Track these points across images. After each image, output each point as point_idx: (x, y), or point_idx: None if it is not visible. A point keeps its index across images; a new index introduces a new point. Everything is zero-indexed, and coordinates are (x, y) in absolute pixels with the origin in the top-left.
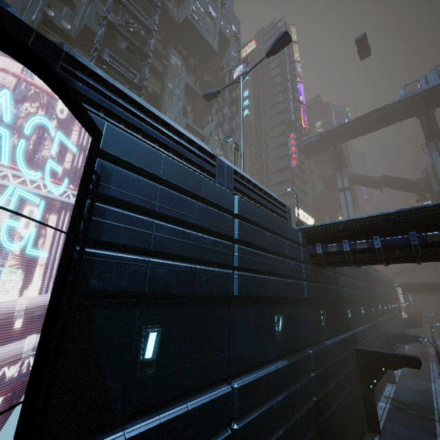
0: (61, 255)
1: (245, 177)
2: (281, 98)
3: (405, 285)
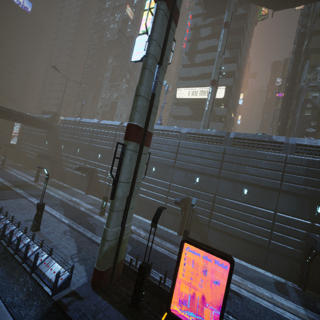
0: (20, 130)
1: (38, 117)
2: None
3: None
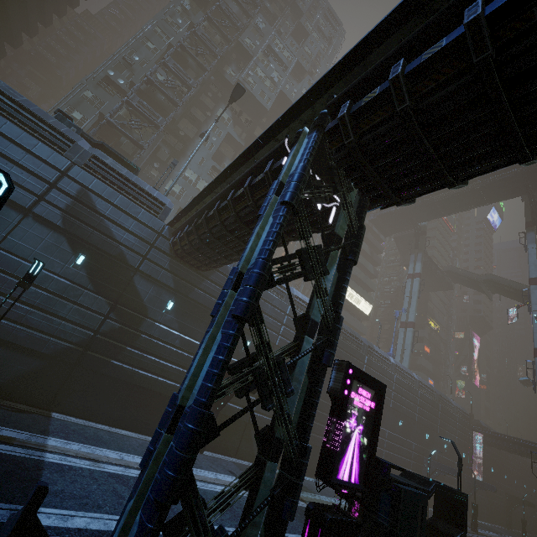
0: None
1: (107, 165)
2: None
3: (494, 435)
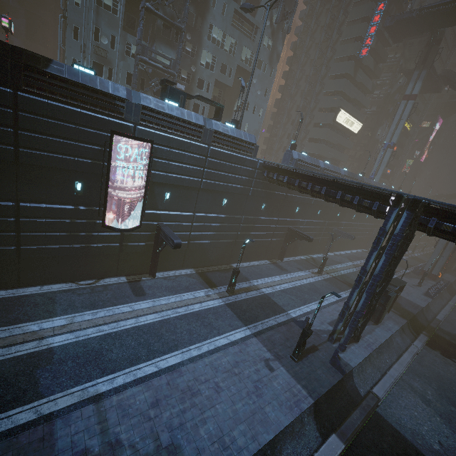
0: (147, 175)
1: (222, 133)
2: None
3: None
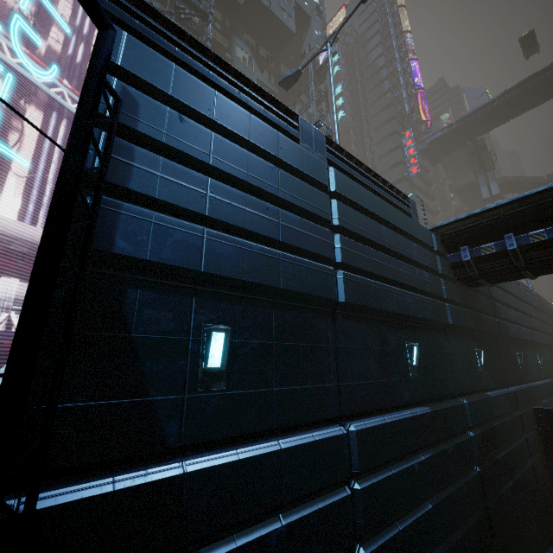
0: (57, 179)
1: (343, 150)
2: (388, 86)
3: None
